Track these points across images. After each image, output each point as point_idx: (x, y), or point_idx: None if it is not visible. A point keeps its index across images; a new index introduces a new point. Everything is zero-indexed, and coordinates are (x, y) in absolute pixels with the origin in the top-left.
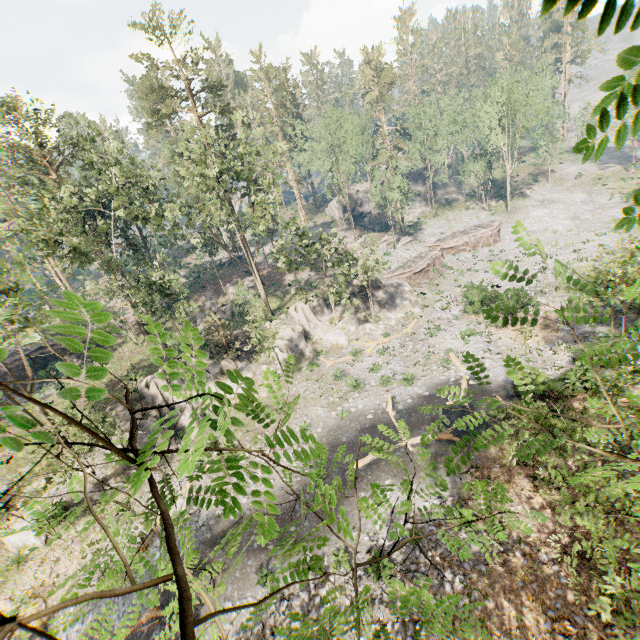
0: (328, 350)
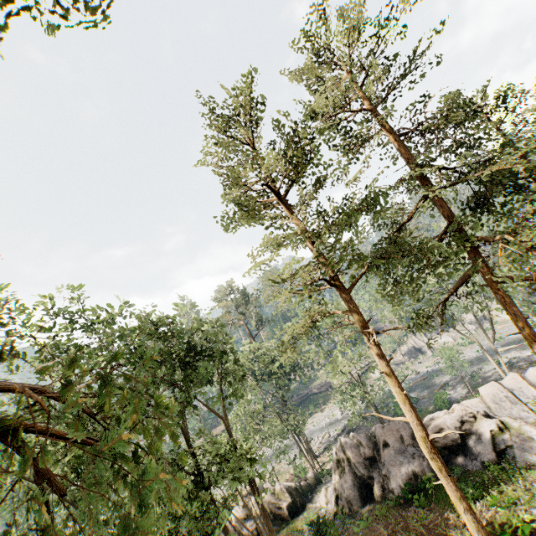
0: (499, 322)
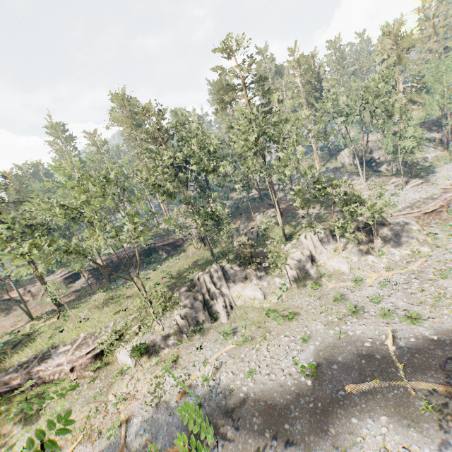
0: (330, 274)
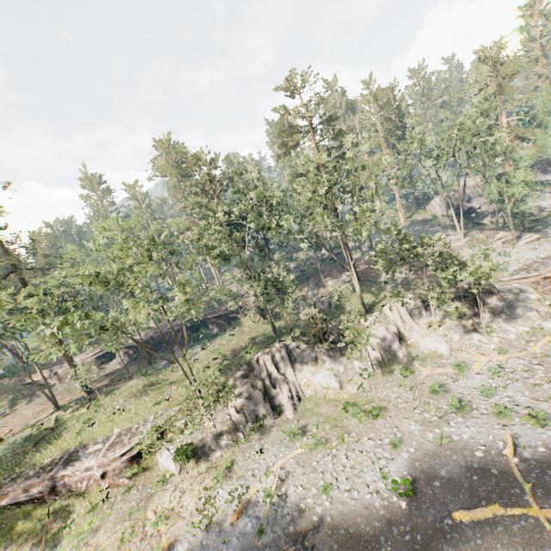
0: (424, 356)
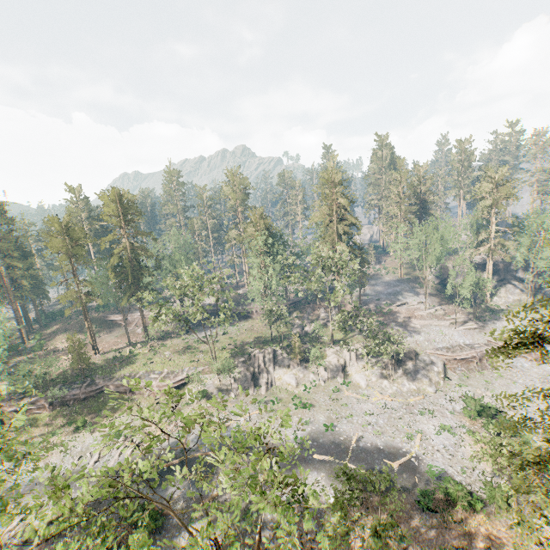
0: (352, 384)
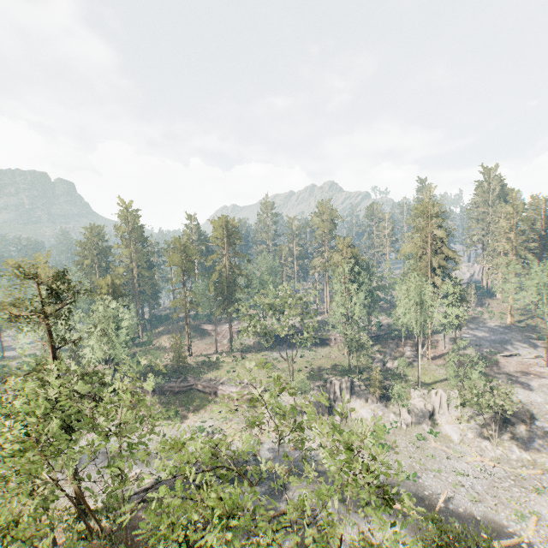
0: (441, 435)
